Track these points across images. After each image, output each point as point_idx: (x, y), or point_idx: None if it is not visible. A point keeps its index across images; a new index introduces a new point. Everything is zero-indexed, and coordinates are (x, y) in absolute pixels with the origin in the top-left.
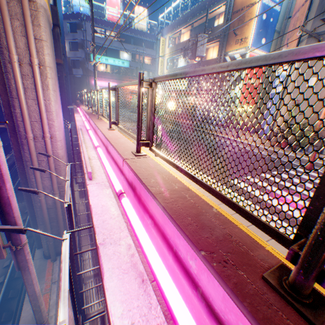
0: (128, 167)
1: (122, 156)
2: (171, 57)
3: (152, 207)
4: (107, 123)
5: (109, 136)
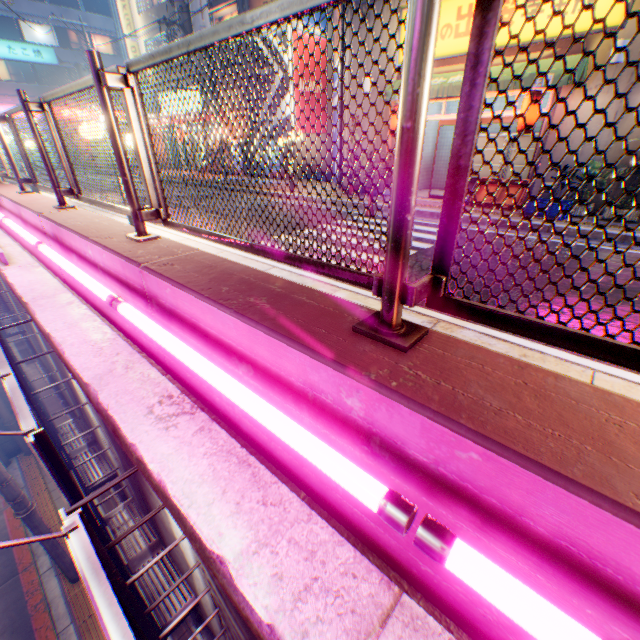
0: (45, 219)
1: (38, 212)
2: (153, 38)
3: (69, 239)
4: None
5: (21, 200)
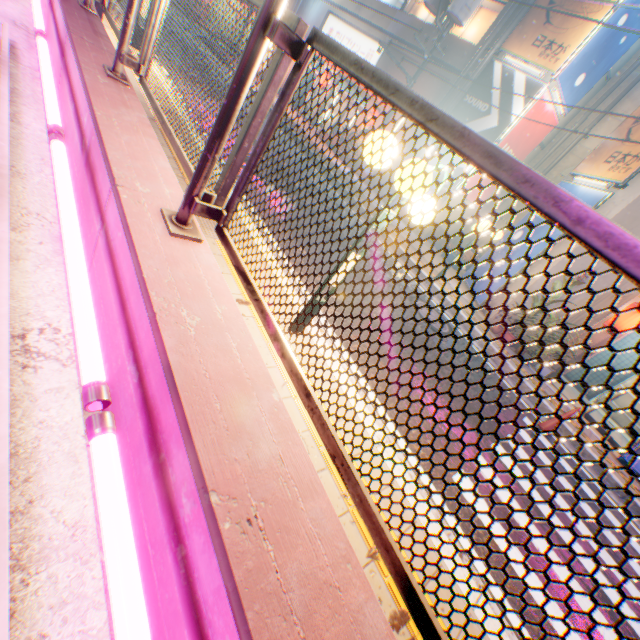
0: None
1: None
2: None
3: None
4: None
5: (185, 354)
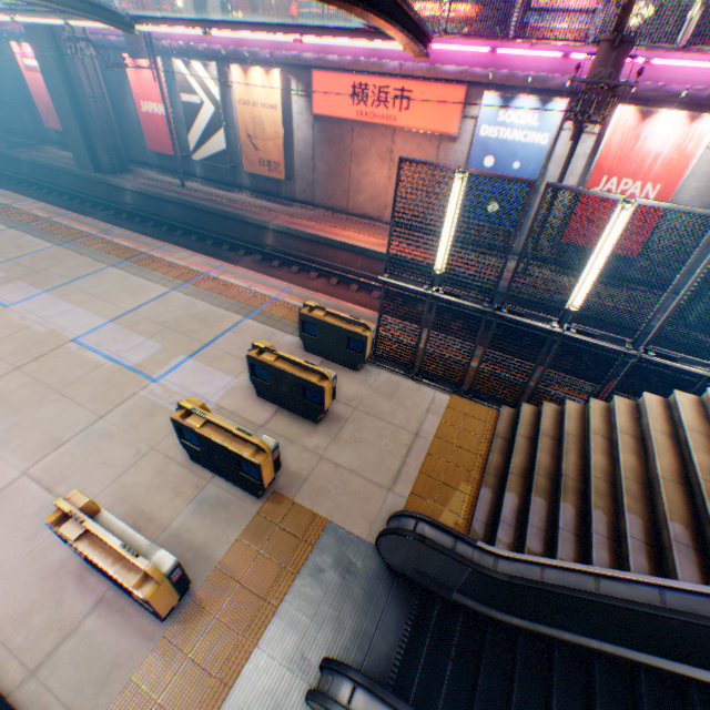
0: None
1: None
2: None
3: None
4: None
5: None
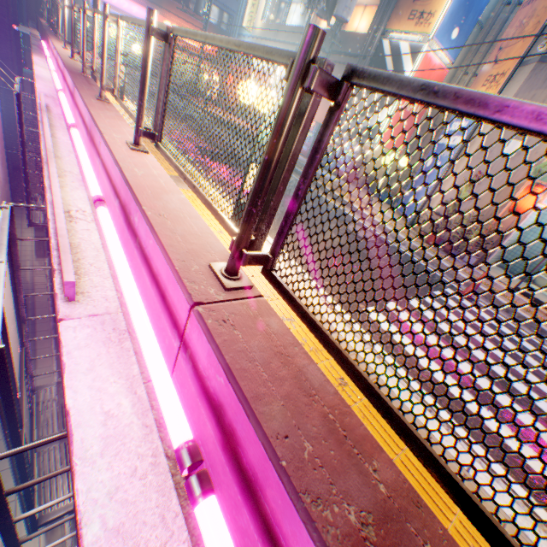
0: (211, 348)
1: (187, 287)
2: None
3: None
4: (118, 105)
5: (135, 179)
